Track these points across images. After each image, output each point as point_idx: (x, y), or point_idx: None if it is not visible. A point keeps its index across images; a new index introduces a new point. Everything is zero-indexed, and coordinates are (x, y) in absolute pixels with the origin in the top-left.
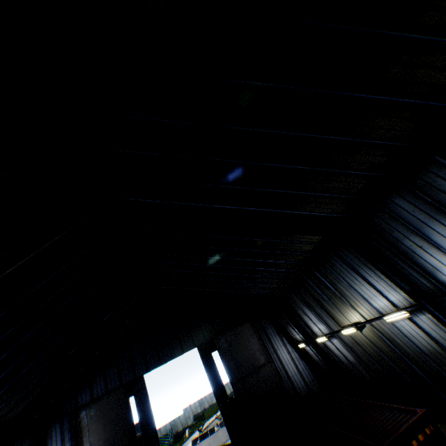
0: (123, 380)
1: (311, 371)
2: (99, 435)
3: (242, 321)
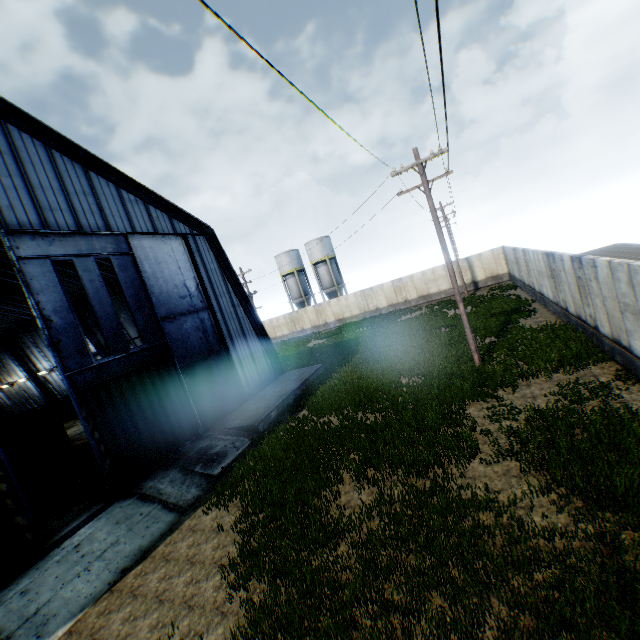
0: None
1: None
2: None
3: None
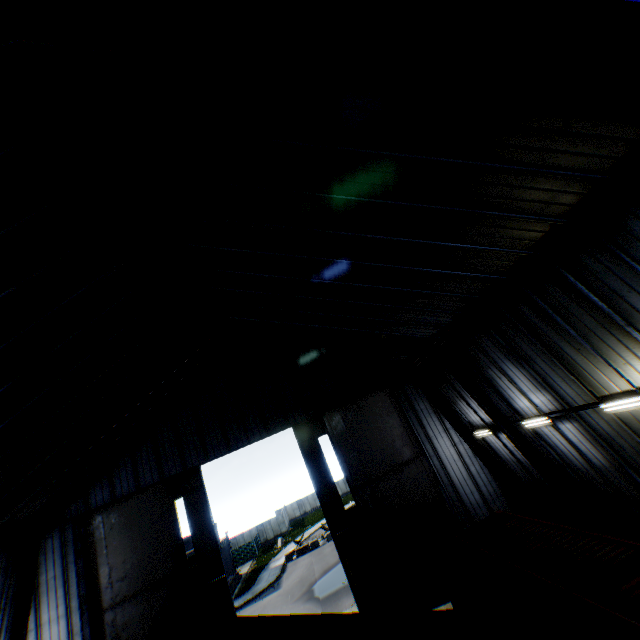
0: (165, 472)
1: (492, 476)
2: (124, 555)
3: (372, 389)
